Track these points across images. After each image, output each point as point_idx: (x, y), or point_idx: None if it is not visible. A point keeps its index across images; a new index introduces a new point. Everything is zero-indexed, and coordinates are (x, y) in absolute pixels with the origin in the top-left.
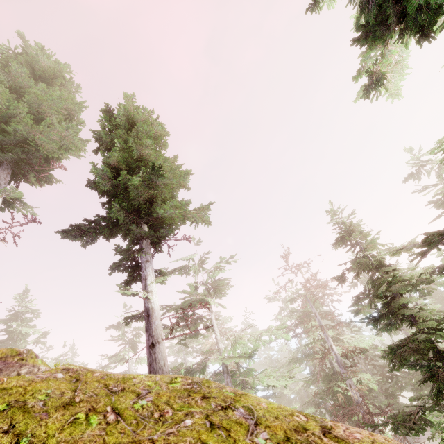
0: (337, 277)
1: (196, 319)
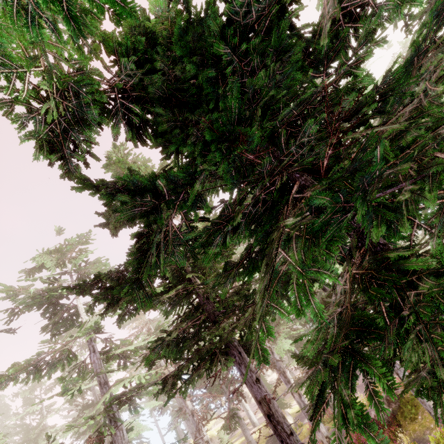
0: (102, 225)
1: (62, 310)
